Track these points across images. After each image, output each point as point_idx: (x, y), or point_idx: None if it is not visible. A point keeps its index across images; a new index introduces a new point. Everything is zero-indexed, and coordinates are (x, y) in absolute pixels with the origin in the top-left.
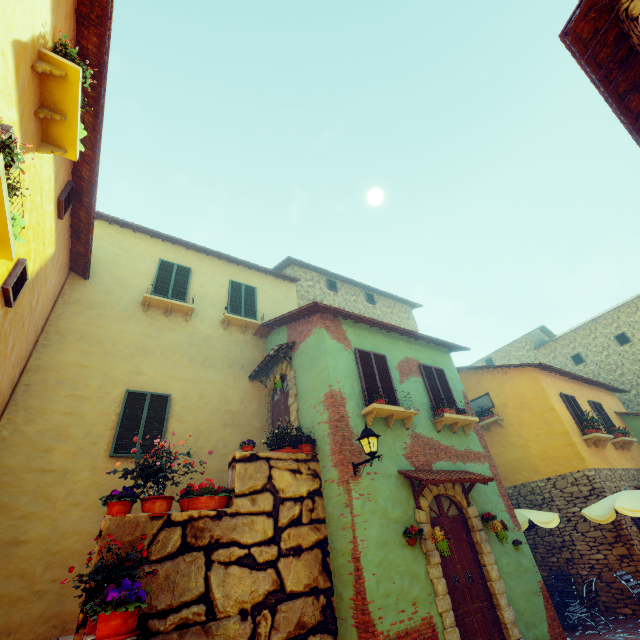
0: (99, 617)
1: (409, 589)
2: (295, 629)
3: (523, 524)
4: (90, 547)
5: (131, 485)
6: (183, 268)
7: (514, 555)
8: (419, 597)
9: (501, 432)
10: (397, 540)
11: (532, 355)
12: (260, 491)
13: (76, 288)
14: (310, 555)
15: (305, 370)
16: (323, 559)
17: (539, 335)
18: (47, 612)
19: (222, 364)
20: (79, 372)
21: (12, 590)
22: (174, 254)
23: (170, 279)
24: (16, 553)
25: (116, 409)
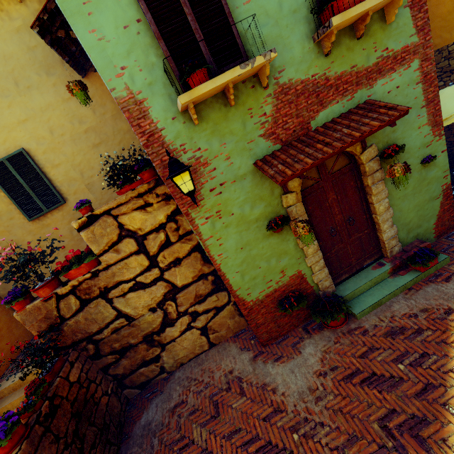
0: None
1: (276, 265)
2: (195, 300)
3: None
4: None
5: (64, 228)
6: None
7: (419, 174)
8: (287, 265)
9: None
10: (260, 235)
11: None
12: (118, 241)
13: None
14: (189, 259)
15: None
16: (202, 256)
17: None
18: None
19: (38, 76)
20: None
21: None
22: None
23: None
24: None
25: None
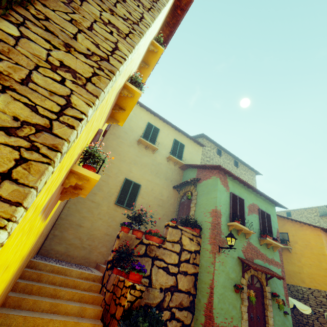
0: (131, 272)
1: (231, 311)
2: (178, 304)
3: (290, 305)
4: (102, 237)
5: (120, 218)
6: (156, 128)
7: (283, 318)
8: (234, 316)
9: (288, 255)
10: (230, 287)
11: (317, 219)
12: (176, 242)
13: (115, 128)
14: (190, 277)
15: (203, 194)
16: (194, 281)
17: (325, 209)
18: (85, 255)
19: (163, 177)
20: (110, 165)
21: (76, 243)
22: (154, 120)
23: (150, 132)
24: (79, 229)
25: (120, 184)
